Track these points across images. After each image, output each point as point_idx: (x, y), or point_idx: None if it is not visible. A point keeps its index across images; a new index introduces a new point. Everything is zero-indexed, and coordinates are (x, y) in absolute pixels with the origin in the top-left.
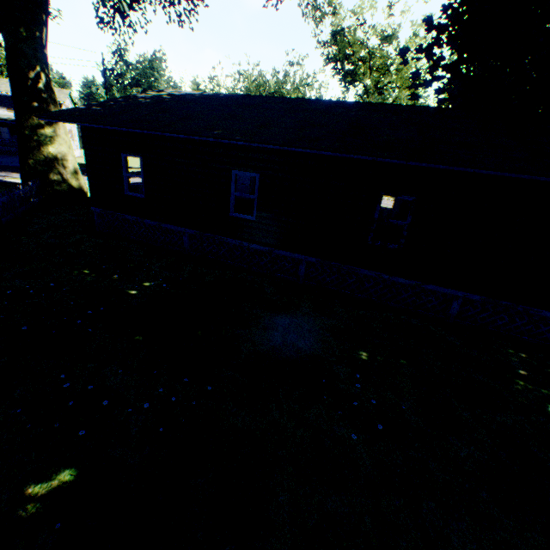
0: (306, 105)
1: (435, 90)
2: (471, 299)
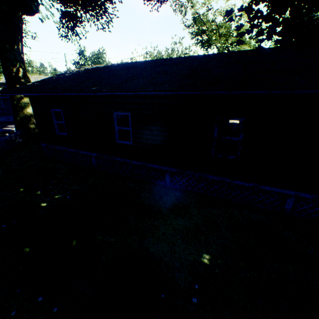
0: (166, 62)
1: (255, 35)
2: (303, 196)
